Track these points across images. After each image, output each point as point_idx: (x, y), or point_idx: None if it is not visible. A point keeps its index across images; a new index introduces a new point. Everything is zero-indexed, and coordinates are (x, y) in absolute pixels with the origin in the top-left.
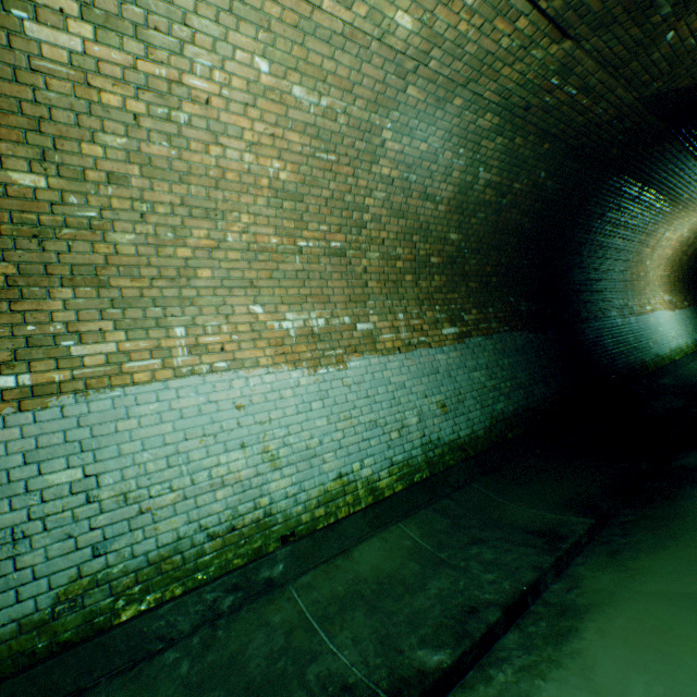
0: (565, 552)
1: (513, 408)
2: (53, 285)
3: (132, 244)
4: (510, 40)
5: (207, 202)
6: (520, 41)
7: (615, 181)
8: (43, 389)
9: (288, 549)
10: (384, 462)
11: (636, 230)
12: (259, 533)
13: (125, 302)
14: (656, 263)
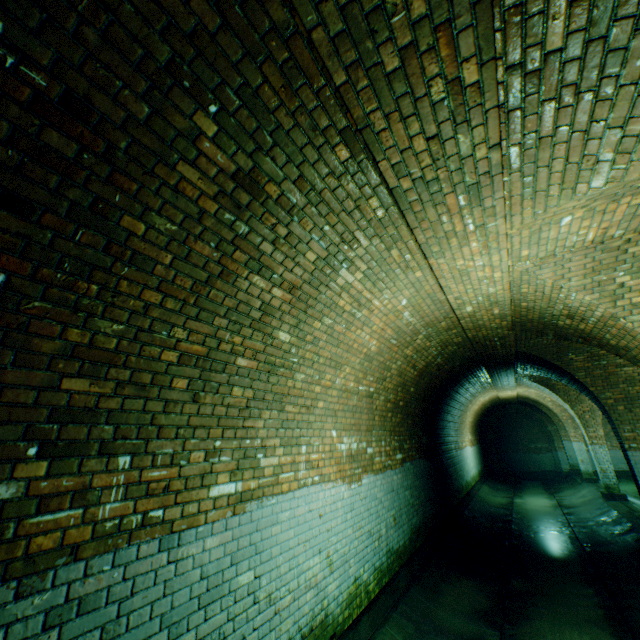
0: None
1: (419, 522)
2: (263, 407)
3: (301, 381)
4: (495, 324)
5: (339, 357)
6: (497, 326)
7: (479, 372)
8: (245, 495)
9: None
10: (372, 567)
11: (471, 394)
12: (322, 633)
13: (287, 423)
14: (470, 412)
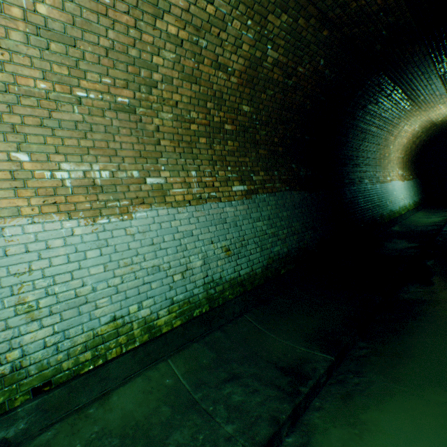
0: (304, 397)
1: (287, 250)
2: None
3: None
4: None
5: None
6: None
7: (376, 78)
8: None
9: (34, 404)
10: (165, 302)
11: (386, 122)
12: (2, 389)
13: None
14: (396, 148)
